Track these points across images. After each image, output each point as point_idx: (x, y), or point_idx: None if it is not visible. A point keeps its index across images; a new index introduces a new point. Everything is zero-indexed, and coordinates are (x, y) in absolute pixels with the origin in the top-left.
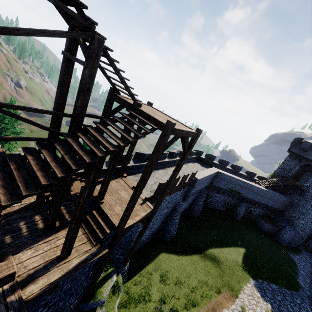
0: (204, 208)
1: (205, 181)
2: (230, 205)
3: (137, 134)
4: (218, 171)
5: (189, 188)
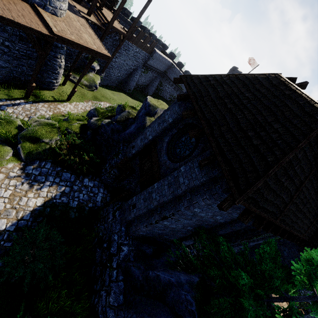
0: (156, 93)
1: (162, 63)
2: (173, 97)
3: None
4: (172, 64)
5: (149, 57)
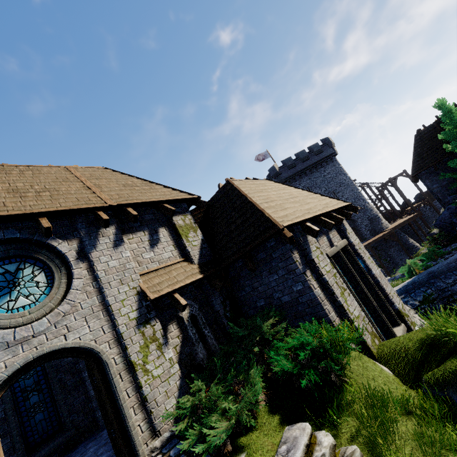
0: None
1: None
2: None
3: (385, 186)
4: None
5: None
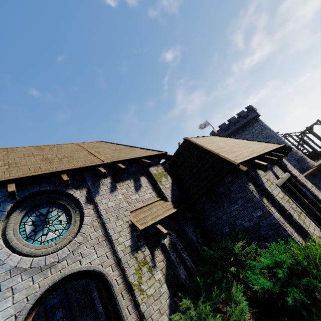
0: None
1: None
2: None
3: (304, 133)
4: None
5: None
